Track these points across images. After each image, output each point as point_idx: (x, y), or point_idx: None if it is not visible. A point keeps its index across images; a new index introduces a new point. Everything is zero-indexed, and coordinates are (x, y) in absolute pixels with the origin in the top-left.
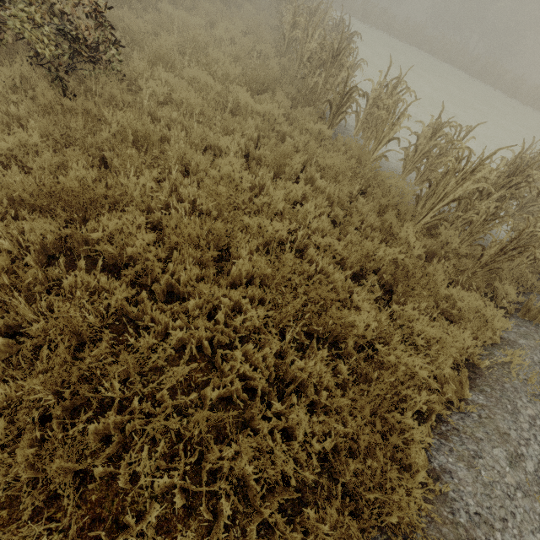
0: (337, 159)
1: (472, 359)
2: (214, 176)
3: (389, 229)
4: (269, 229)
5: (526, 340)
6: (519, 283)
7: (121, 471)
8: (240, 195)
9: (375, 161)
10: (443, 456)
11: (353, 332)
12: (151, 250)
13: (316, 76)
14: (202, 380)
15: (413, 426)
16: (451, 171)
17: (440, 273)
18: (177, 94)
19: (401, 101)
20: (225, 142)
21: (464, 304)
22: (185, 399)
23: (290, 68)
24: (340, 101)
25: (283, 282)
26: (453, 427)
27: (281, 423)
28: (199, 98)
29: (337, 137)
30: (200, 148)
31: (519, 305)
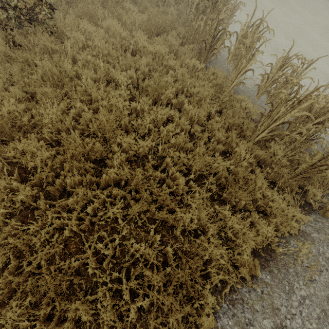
0: (201, 88)
1: (272, 245)
2: (106, 105)
3: (231, 142)
4: (135, 146)
5: (318, 234)
6: (328, 185)
7: (3, 313)
8: (124, 118)
9: (235, 86)
10: (226, 319)
11: (181, 224)
12: (49, 162)
13: (200, 19)
14: (75, 250)
15: (208, 297)
16: (284, 101)
17: (259, 181)
18: (91, 42)
19: (260, 38)
20: (120, 77)
21: (274, 204)
22: (60, 262)
23: (182, 13)
24: (212, 40)
25: (139, 185)
26: (241, 297)
27: (114, 287)
28: (106, 44)
29: (209, 67)
30: (103, 82)
31: (323, 204)
